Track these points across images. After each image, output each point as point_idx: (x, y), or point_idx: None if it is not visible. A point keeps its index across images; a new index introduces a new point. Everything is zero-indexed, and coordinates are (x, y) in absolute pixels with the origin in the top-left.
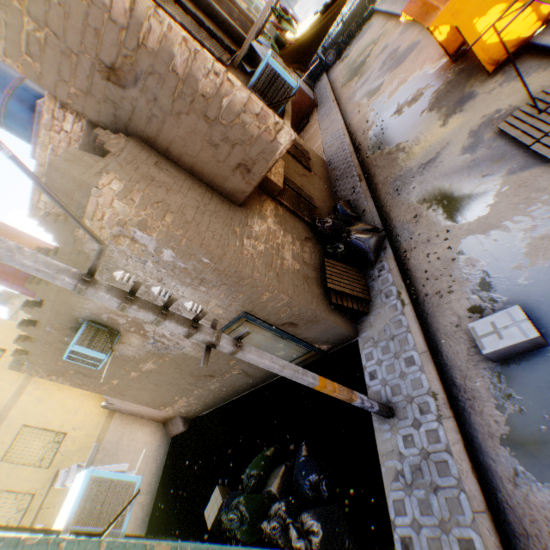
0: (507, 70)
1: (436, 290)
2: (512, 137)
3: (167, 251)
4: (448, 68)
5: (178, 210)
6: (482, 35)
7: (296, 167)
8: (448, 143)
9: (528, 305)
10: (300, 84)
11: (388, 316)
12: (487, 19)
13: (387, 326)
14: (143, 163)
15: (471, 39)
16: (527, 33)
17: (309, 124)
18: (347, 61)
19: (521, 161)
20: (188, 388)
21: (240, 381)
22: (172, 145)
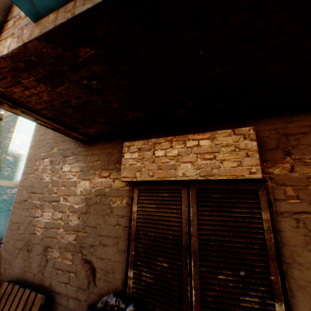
0: None
1: None
2: None
3: None
4: None
5: None
6: None
7: None
8: None
9: None
10: None
11: None
12: None
13: None
14: None
15: None
16: None
17: None
18: None
19: None
20: None
21: None
22: None
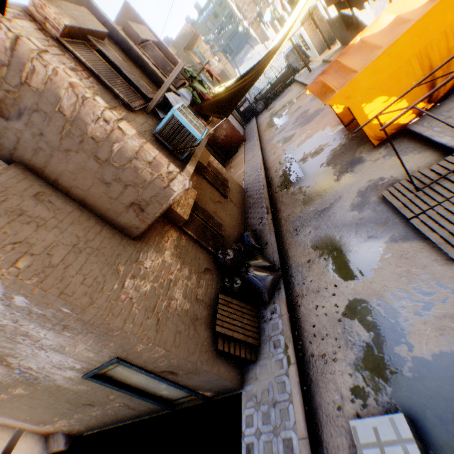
0: (389, 146)
1: (322, 352)
2: (394, 206)
3: (19, 297)
4: (343, 133)
5: (44, 250)
6: (367, 122)
7: (212, 194)
8: (340, 196)
9: (413, 406)
10: (233, 122)
11: (273, 372)
12: (373, 105)
13: (271, 385)
14: (17, 195)
15: (360, 117)
16: (404, 120)
17: (237, 153)
18: (271, 111)
19: (402, 232)
20: (68, 411)
21: (122, 410)
22: (62, 177)
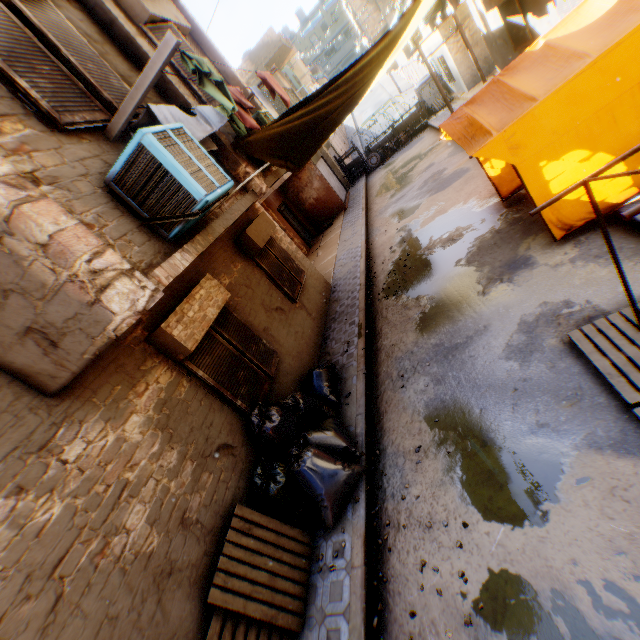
0: (583, 241)
1: None
2: (596, 368)
3: None
4: (499, 210)
5: None
6: (563, 193)
7: (268, 295)
8: (487, 326)
9: None
10: (331, 180)
11: None
12: (561, 164)
13: None
14: None
15: (535, 185)
16: (616, 198)
17: (332, 227)
18: (390, 168)
19: (614, 430)
20: None
21: None
22: None
